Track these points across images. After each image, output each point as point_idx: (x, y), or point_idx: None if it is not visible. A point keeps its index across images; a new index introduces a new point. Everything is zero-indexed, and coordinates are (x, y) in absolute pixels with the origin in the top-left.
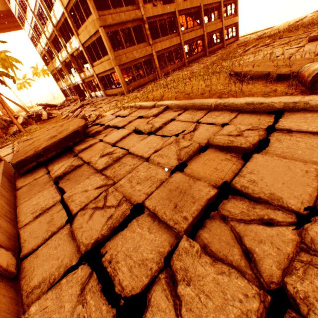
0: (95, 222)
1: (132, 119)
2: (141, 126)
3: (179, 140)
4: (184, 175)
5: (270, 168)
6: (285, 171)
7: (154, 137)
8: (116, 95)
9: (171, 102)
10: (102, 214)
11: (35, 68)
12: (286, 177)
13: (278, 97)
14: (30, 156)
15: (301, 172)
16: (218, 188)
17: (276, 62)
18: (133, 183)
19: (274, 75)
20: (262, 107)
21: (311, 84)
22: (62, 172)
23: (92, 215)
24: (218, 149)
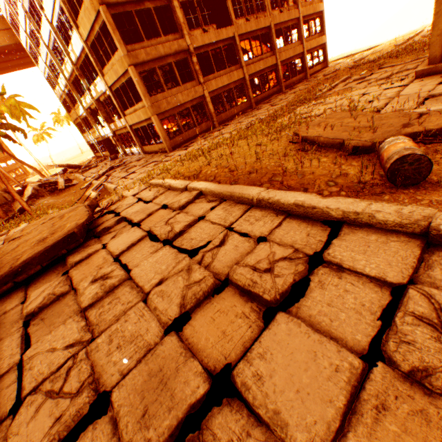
0: (36, 426)
1: (154, 210)
2: (158, 227)
3: (193, 267)
4: (177, 342)
5: (289, 350)
6: (308, 362)
7: (168, 252)
8: (157, 152)
9: (206, 185)
10: (50, 410)
11: (56, 114)
12: (306, 377)
13: (337, 199)
14: (2, 276)
15: (329, 367)
16: (214, 379)
17: (357, 121)
18: (113, 344)
19: (349, 147)
20: (315, 212)
21: (390, 173)
22: (37, 306)
23: (40, 408)
24: (239, 291)
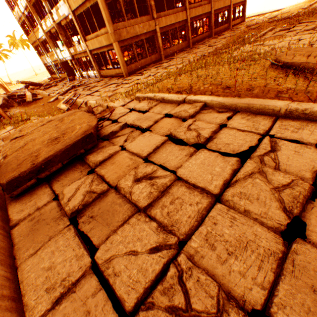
0: None
1: (158, 118)
2: (181, 132)
3: (264, 170)
4: None
5: None
6: None
7: (210, 155)
8: (113, 76)
9: (209, 98)
10: None
11: (11, 37)
12: None
13: None
14: (26, 172)
15: None
16: None
17: None
18: (220, 250)
19: None
20: None
21: None
22: (80, 203)
23: None
24: None
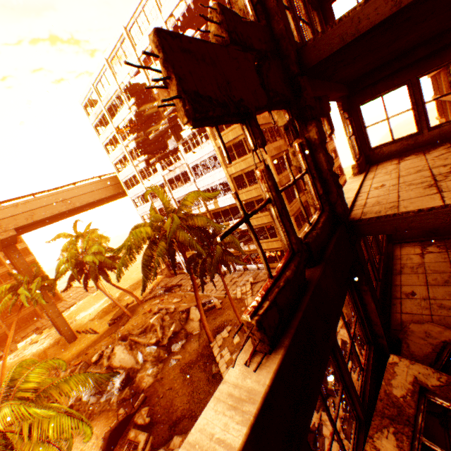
0: None
1: None
2: None
3: None
4: None
5: None
6: None
7: None
8: None
9: None
10: None
11: None
12: None
13: None
14: None
15: None
16: None
17: None
18: None
19: None
20: None
21: None
22: None
23: None
24: None
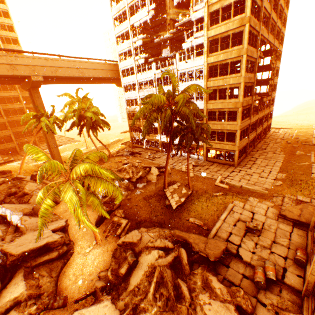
0: None
1: None
2: None
3: None
4: None
5: None
6: None
7: None
8: (220, 163)
9: None
10: None
11: None
12: None
13: None
14: None
15: None
16: None
17: None
18: None
19: None
20: None
21: None
22: None
23: None
24: None
